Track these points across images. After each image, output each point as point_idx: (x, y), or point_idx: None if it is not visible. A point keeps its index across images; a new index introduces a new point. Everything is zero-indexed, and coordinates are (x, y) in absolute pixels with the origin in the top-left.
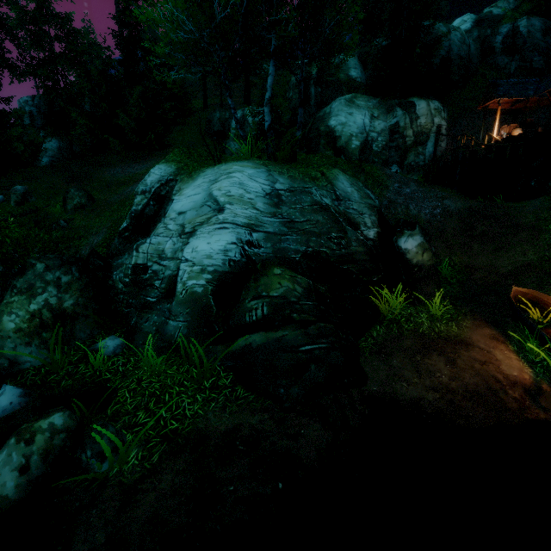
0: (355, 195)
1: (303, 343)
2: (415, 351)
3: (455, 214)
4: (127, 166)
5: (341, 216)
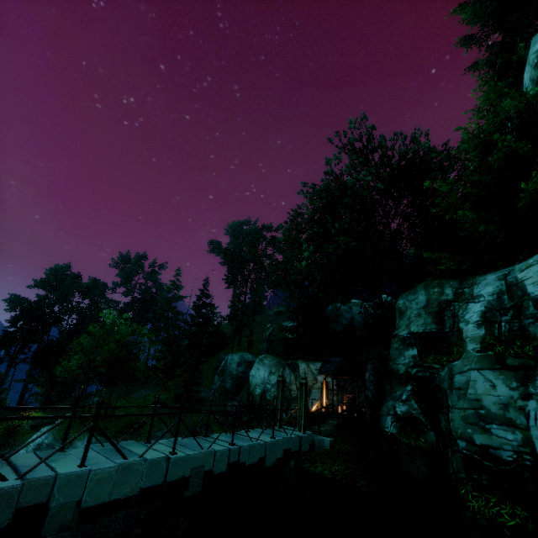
0: None
1: None
2: None
3: None
4: (148, 389)
5: None
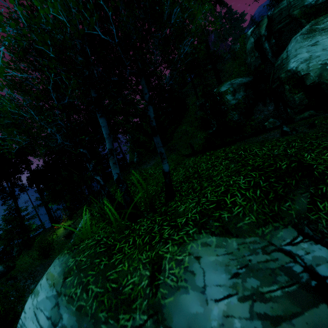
0: None
1: None
2: None
3: None
4: (149, 163)
5: None
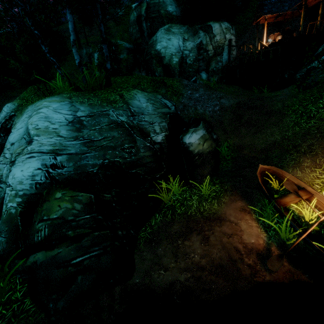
0: (149, 109)
1: (75, 257)
2: (179, 235)
3: (229, 109)
4: None
5: (134, 128)
